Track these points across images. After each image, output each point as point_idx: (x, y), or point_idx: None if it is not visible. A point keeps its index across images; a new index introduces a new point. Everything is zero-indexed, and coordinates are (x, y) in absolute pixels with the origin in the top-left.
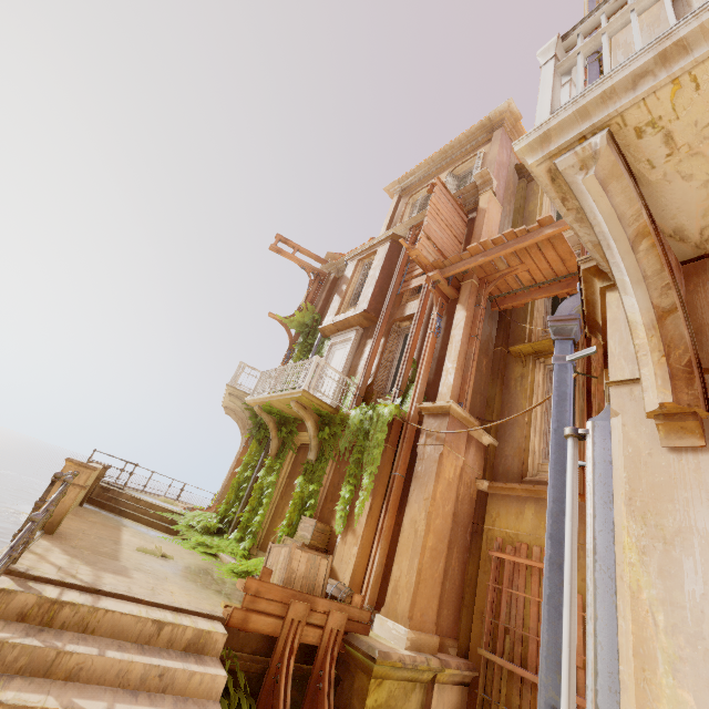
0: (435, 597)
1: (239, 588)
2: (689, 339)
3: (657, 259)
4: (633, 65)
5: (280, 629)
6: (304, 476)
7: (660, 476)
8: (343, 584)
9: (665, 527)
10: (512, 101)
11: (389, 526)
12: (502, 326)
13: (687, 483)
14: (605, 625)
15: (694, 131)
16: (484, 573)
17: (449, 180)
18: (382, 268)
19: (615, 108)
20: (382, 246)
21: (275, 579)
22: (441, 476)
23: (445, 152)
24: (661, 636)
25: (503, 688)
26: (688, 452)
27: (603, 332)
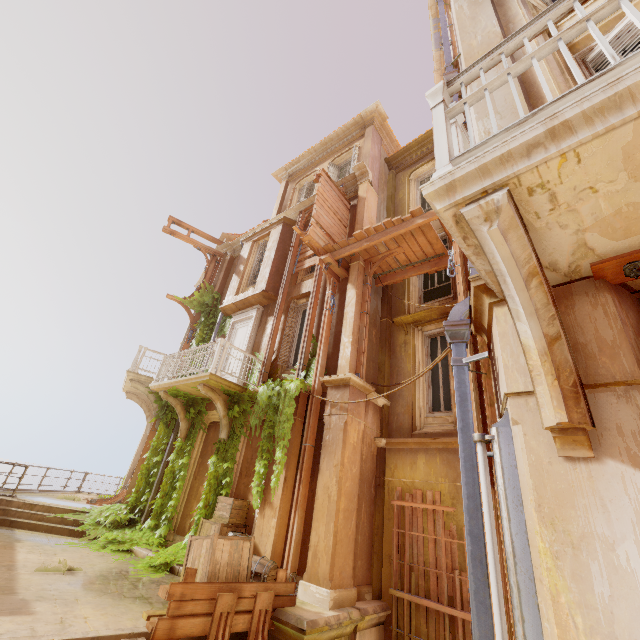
0: (351, 553)
1: (163, 597)
2: (572, 362)
3: (544, 295)
4: (526, 135)
5: (209, 626)
6: (217, 456)
7: (561, 484)
8: (266, 557)
9: (571, 533)
10: (379, 103)
11: (304, 495)
12: (385, 299)
13: (583, 491)
14: (531, 626)
15: (572, 193)
16: (389, 520)
17: (330, 169)
18: (277, 249)
19: (513, 170)
20: (275, 228)
21: (199, 574)
22: (347, 443)
23: (326, 143)
24: (582, 638)
25: (413, 620)
26: (580, 461)
27: (488, 334)
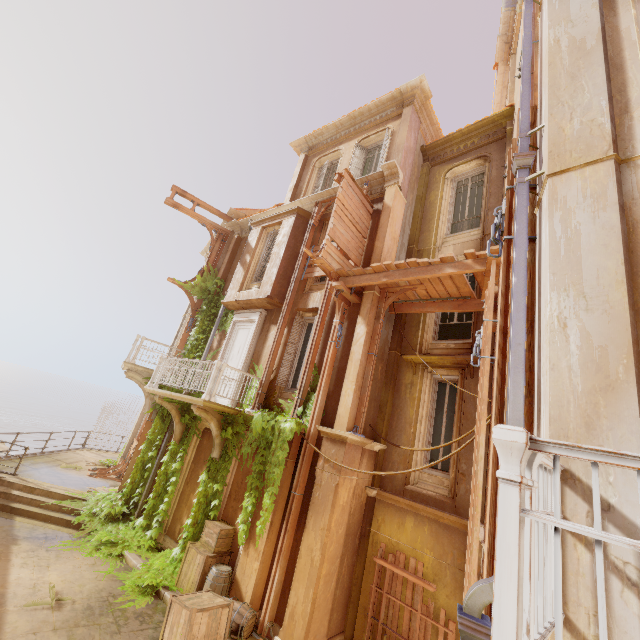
0: (327, 614)
1: None
2: None
3: None
4: None
5: None
6: (208, 474)
7: None
8: (246, 602)
9: None
10: (424, 78)
11: (288, 545)
12: (397, 328)
13: None
14: None
15: None
16: (369, 573)
17: (356, 152)
18: (287, 247)
19: None
20: (287, 219)
21: None
22: (336, 506)
23: (354, 117)
24: None
25: None
26: None
27: None
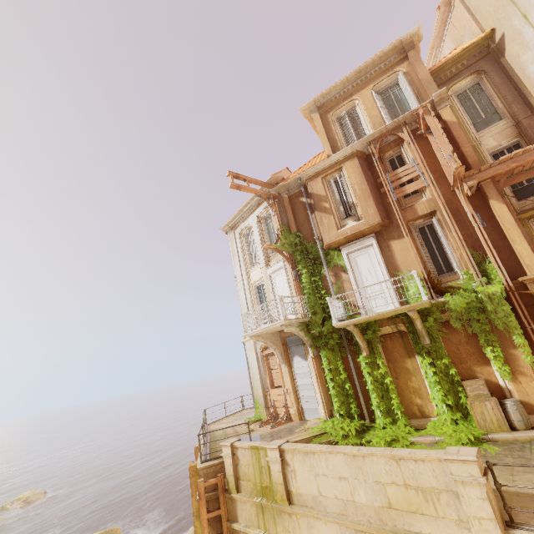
0: None
1: None
2: None
3: None
4: None
5: None
6: (430, 357)
7: None
8: None
9: None
10: (421, 26)
11: None
12: None
13: None
14: None
15: None
16: None
17: (376, 96)
18: (367, 182)
19: None
20: (349, 163)
21: None
22: None
23: (360, 72)
24: None
25: None
26: None
27: None
